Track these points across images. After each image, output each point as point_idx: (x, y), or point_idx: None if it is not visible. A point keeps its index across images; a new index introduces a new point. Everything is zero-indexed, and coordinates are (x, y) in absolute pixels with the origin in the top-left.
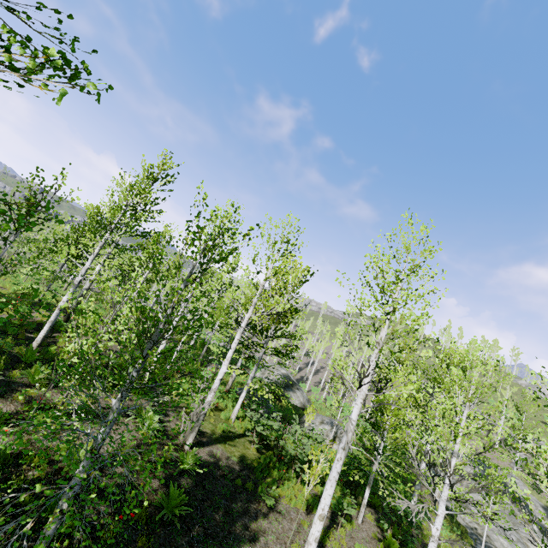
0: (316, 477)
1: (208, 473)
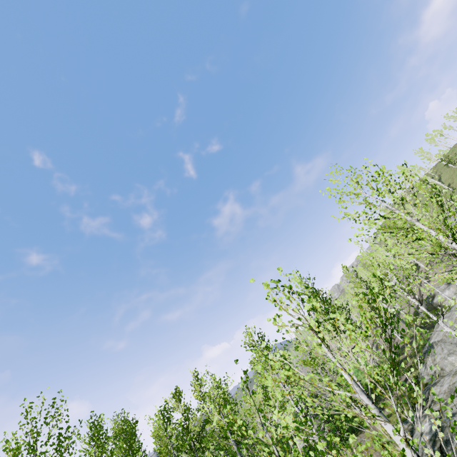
0: None
1: None
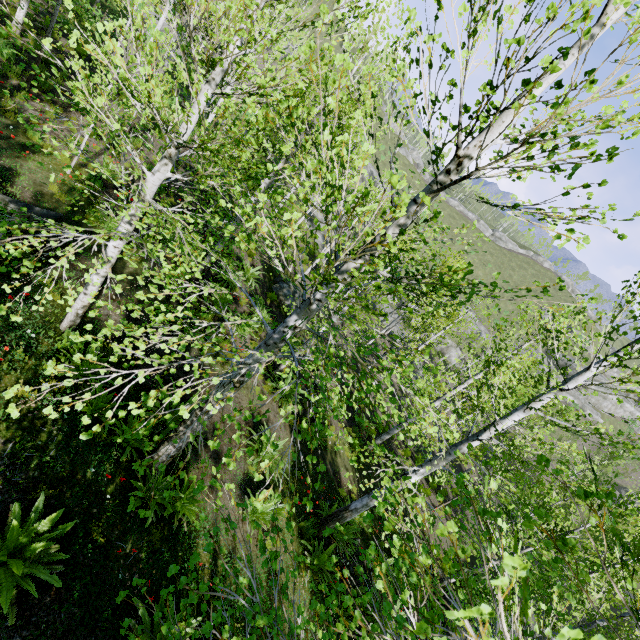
0: None
1: None
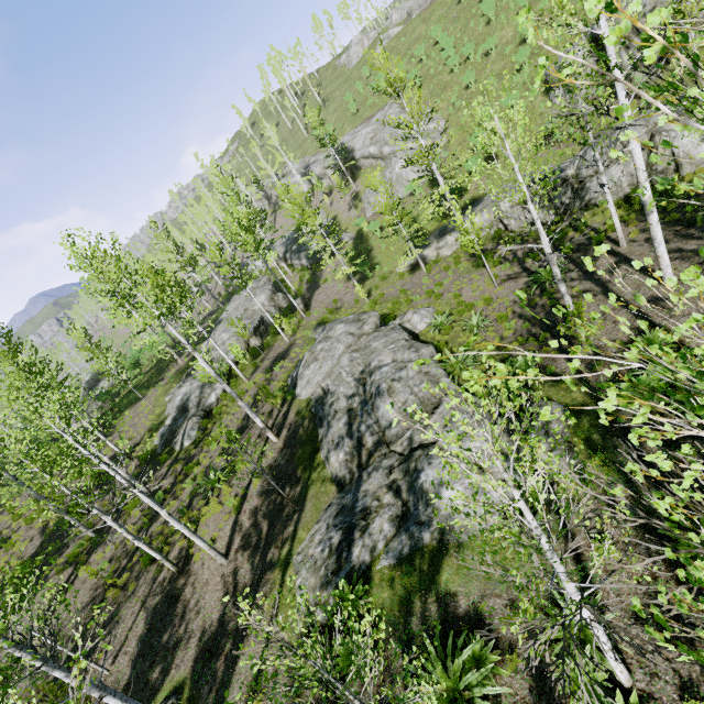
0: None
1: None
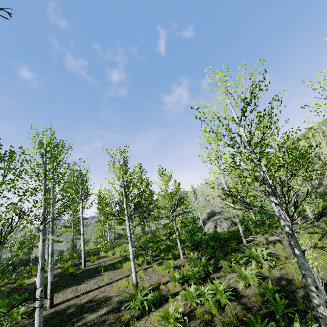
0: (102, 246)
1: (85, 271)
